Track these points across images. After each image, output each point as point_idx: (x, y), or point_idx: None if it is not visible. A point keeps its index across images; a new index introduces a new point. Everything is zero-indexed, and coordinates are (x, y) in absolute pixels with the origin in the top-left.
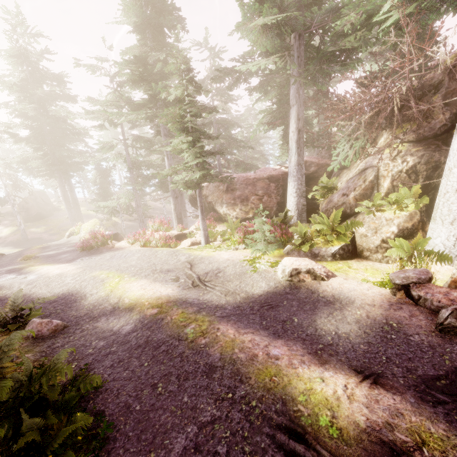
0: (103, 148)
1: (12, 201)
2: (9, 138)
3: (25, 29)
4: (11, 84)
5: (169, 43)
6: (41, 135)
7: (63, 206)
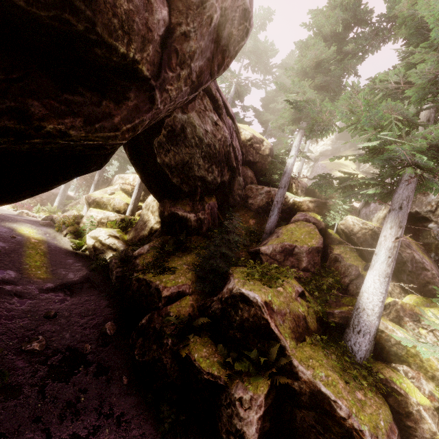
0: None
1: None
2: None
3: None
4: None
5: None
6: None
7: None
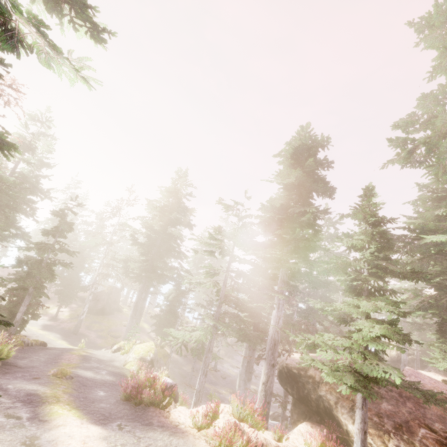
0: (208, 273)
1: (93, 290)
2: (130, 239)
3: (186, 179)
4: (156, 206)
5: (311, 203)
6: (152, 244)
7: (125, 308)
